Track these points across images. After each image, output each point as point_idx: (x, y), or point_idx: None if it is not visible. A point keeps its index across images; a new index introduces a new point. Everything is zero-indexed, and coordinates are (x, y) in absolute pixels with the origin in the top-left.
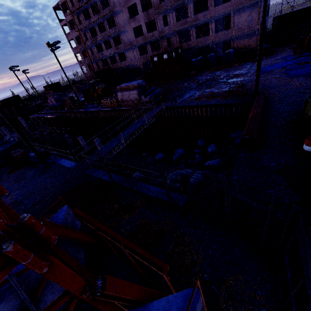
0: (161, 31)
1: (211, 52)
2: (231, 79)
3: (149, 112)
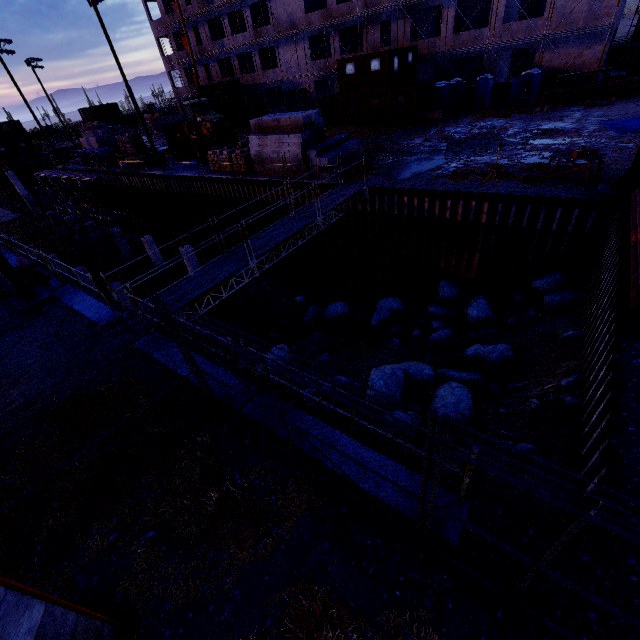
0: (371, 3)
1: (484, 72)
2: (537, 139)
3: (327, 196)
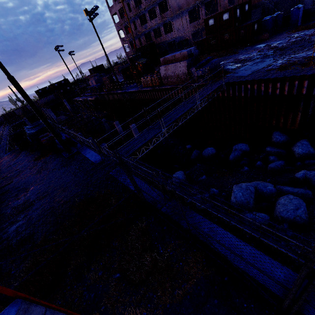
0: None
1: (296, 4)
2: None
3: (202, 91)
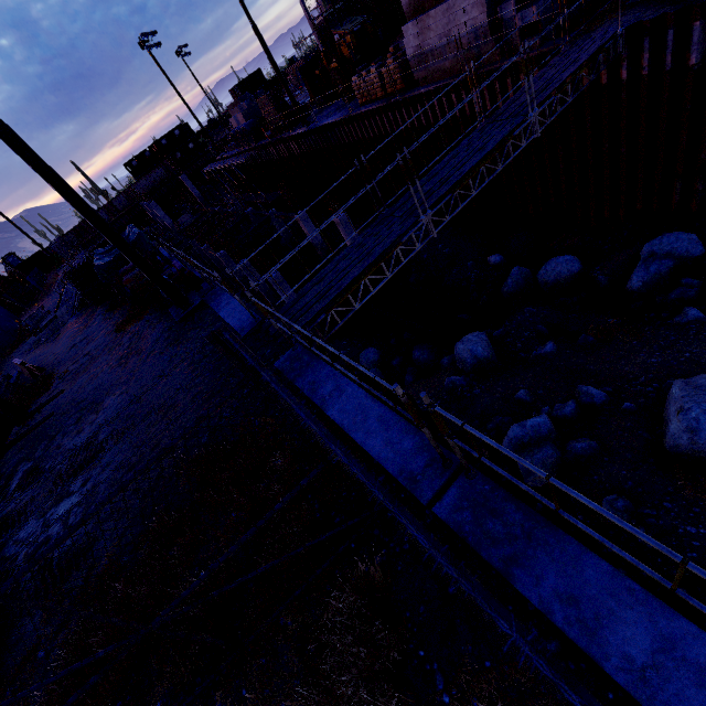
0: None
1: None
2: None
3: (541, 74)
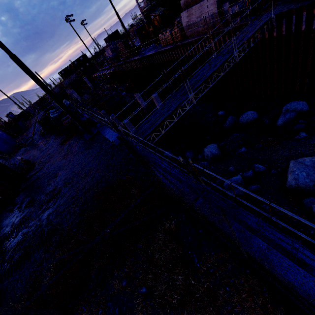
0: None
1: None
2: None
3: (239, 34)
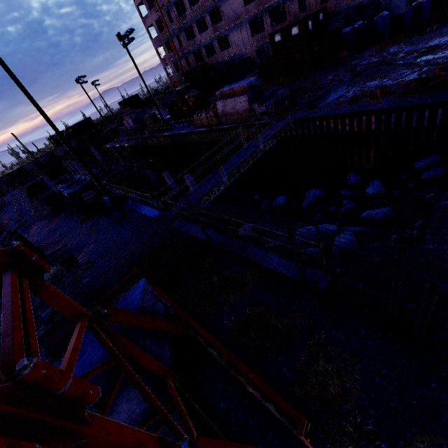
0: None
1: (382, 10)
2: (421, 57)
3: (266, 131)
